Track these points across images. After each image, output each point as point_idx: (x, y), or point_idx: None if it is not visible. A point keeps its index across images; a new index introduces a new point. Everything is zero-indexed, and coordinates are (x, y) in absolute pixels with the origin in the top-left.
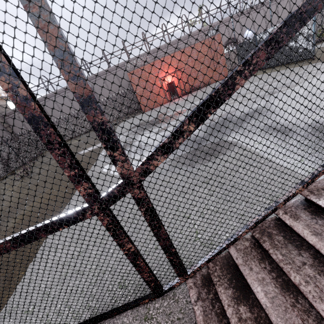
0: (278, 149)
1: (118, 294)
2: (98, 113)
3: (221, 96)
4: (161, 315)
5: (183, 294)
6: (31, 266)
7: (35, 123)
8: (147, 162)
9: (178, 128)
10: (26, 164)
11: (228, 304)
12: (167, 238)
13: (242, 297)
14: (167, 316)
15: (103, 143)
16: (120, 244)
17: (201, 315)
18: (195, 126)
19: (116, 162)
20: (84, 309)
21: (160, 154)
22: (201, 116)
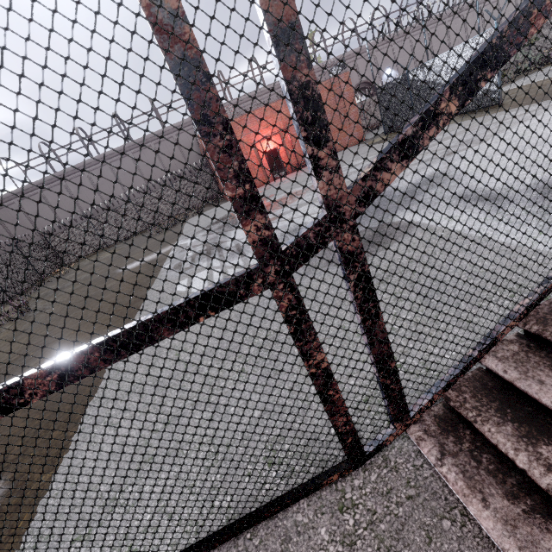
0: (493, 222)
1: (287, 466)
2: (302, 62)
3: (506, 48)
4: (371, 497)
5: (403, 457)
6: (66, 460)
7: (184, 73)
8: (372, 175)
9: (432, 107)
10: (13, 299)
11: (513, 448)
12: (386, 339)
13: (537, 432)
14: (385, 496)
15: (303, 128)
16: (304, 353)
17: (459, 480)
18: (458, 104)
19: (320, 171)
20: (221, 502)
21: (395, 158)
22: (471, 84)
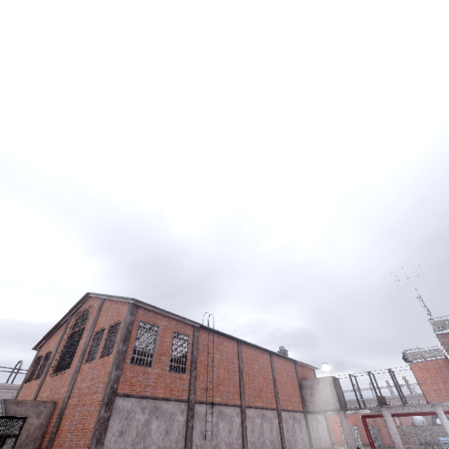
0: None
1: None
2: None
3: None
4: None
5: None
6: None
7: None
8: None
9: None
10: None
11: None
12: None
13: None
14: None
15: None
16: None
17: None
18: None
19: None
20: None
21: None
22: None
